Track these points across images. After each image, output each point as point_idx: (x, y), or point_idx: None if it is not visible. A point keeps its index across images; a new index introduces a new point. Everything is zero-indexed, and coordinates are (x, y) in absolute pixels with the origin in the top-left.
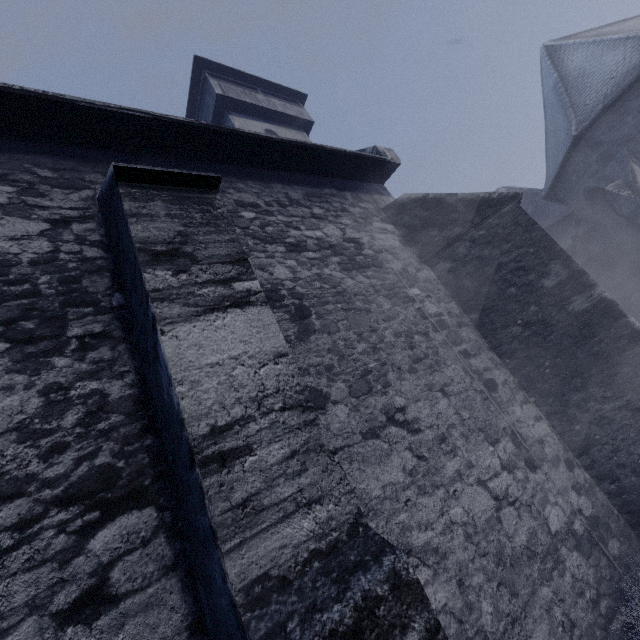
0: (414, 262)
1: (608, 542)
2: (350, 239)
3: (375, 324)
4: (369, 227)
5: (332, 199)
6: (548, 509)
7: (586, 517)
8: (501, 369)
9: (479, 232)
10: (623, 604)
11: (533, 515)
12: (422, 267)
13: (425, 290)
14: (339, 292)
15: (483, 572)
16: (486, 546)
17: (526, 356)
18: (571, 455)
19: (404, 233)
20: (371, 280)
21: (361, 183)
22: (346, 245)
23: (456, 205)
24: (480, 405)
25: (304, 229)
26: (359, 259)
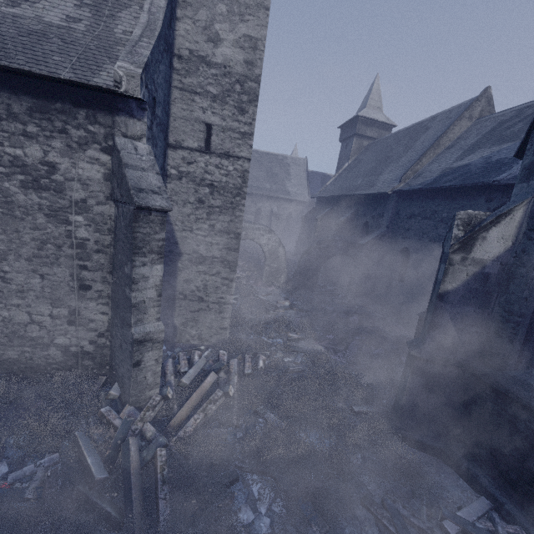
0: (102, 196)
1: (86, 360)
2: (48, 162)
3: (22, 229)
4: (79, 154)
5: (58, 117)
6: (61, 337)
7: (84, 350)
8: (106, 285)
9: (124, 208)
10: (67, 371)
11: (49, 334)
12: (107, 203)
13: (90, 220)
14: (7, 202)
15: (2, 331)
16: (10, 327)
17: (115, 289)
18: (108, 334)
19: (111, 169)
20: (42, 200)
21: (114, 98)
22: (39, 167)
23: (123, 177)
24: (64, 291)
25: (7, 145)
26: (43, 182)
